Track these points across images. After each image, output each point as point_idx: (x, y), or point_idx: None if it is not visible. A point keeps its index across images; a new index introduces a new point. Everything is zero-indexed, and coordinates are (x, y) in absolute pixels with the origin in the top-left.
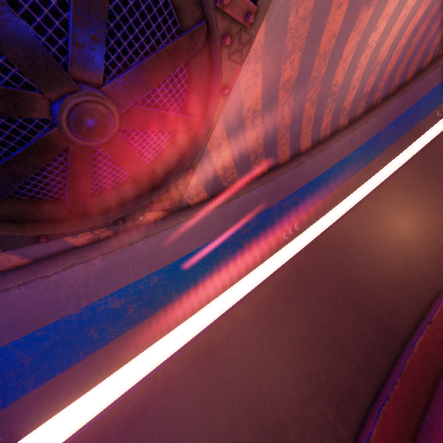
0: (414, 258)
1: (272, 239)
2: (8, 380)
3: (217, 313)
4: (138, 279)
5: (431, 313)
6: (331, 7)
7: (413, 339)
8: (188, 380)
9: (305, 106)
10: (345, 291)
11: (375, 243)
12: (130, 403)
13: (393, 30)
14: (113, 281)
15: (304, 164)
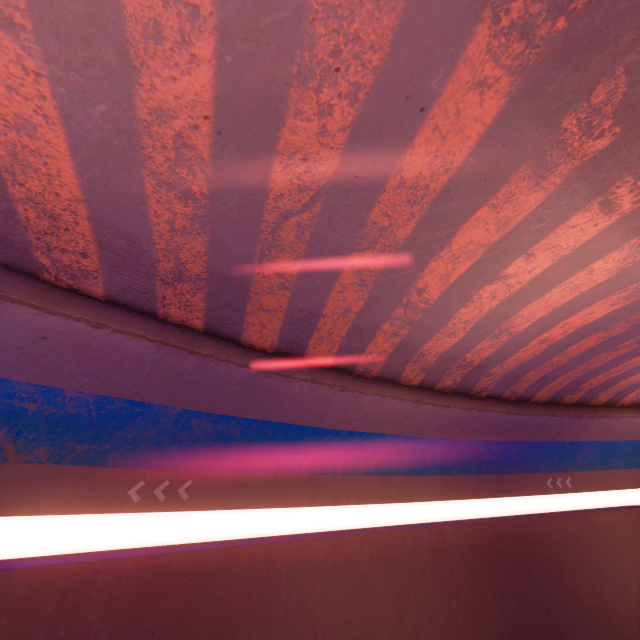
0: None
1: (96, 474)
2: None
3: None
4: None
5: None
6: (460, 60)
7: None
8: None
9: (343, 274)
10: None
11: None
12: None
13: (553, 295)
14: None
15: (291, 381)
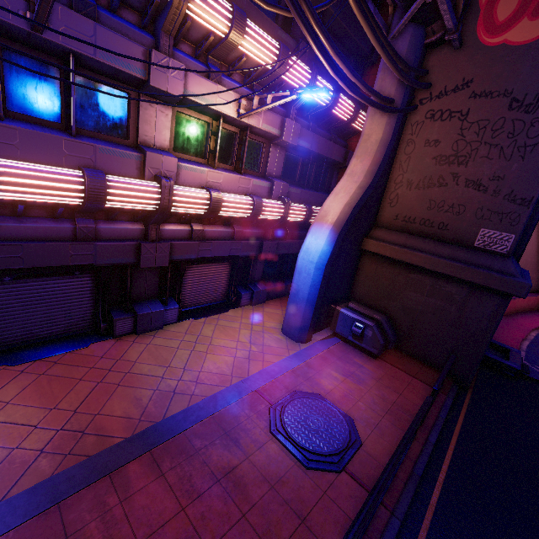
0: None
1: None
2: None
3: None
4: None
5: None
6: None
7: None
8: None
9: None
10: None
11: None
12: None
13: None
14: None
15: None
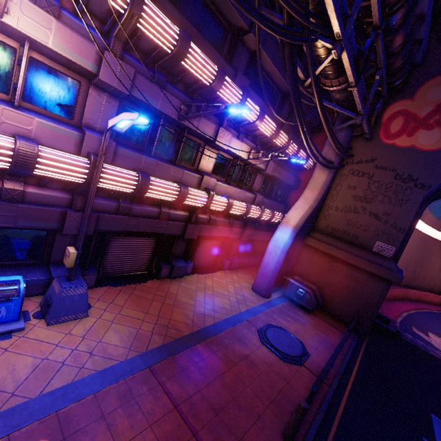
0: (435, 278)
1: None
2: None
3: None
4: None
5: (421, 291)
6: None
7: (413, 289)
8: None
9: None
10: (421, 261)
11: (439, 262)
12: None
13: None
14: None
15: None
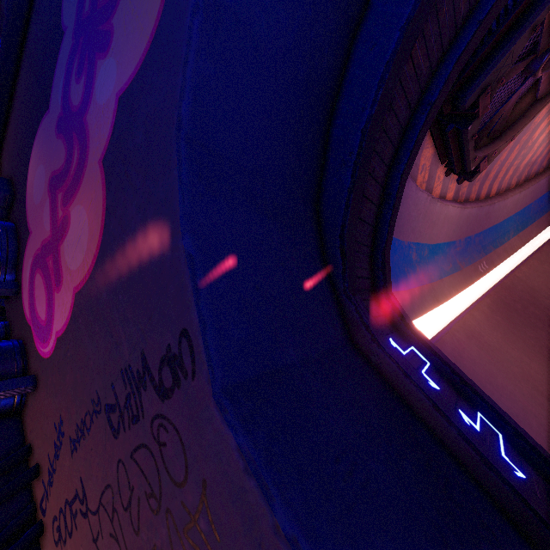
0: None
1: (472, 267)
2: None
3: (452, 314)
4: (423, 243)
5: None
6: None
7: None
8: (473, 348)
9: (515, 148)
10: (549, 326)
11: None
12: (446, 344)
13: None
14: (421, 230)
15: (494, 205)
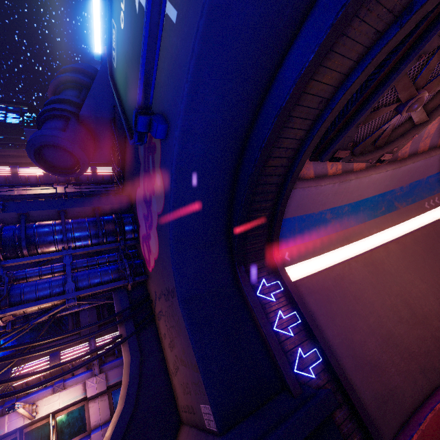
0: None
1: (416, 205)
2: (291, 235)
3: (371, 245)
4: (340, 205)
5: None
6: None
7: None
8: (362, 273)
9: None
10: None
11: None
12: (334, 271)
13: None
14: (334, 201)
15: None
